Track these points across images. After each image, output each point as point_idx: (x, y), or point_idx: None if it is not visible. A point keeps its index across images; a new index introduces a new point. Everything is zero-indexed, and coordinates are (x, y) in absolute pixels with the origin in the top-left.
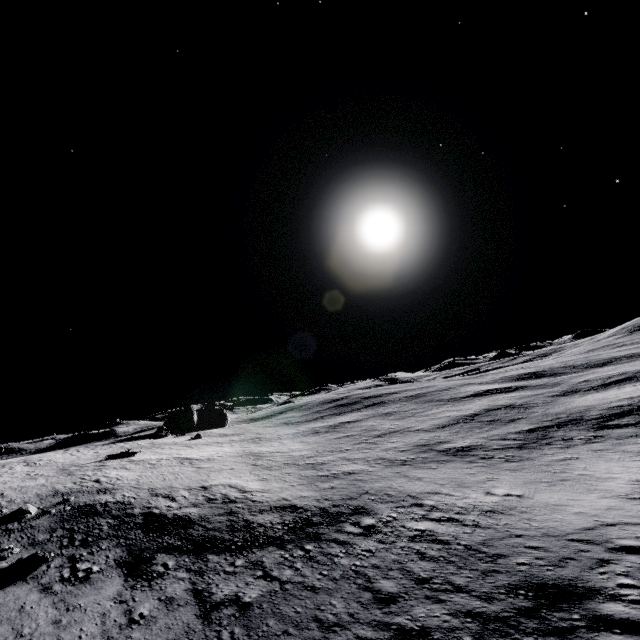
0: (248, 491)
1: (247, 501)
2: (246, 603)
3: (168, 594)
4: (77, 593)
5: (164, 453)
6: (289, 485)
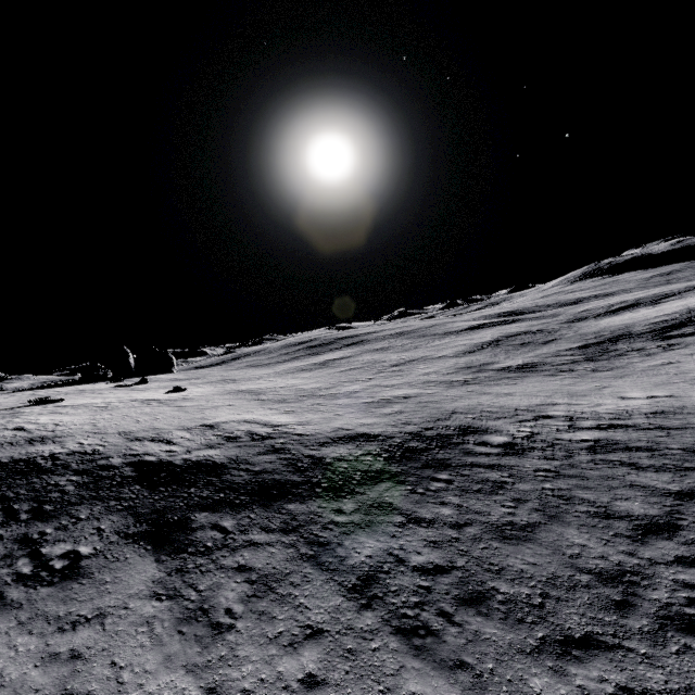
0: (279, 425)
1: (289, 435)
2: (422, 564)
3: (259, 571)
4: (66, 597)
5: (108, 397)
6: (333, 415)
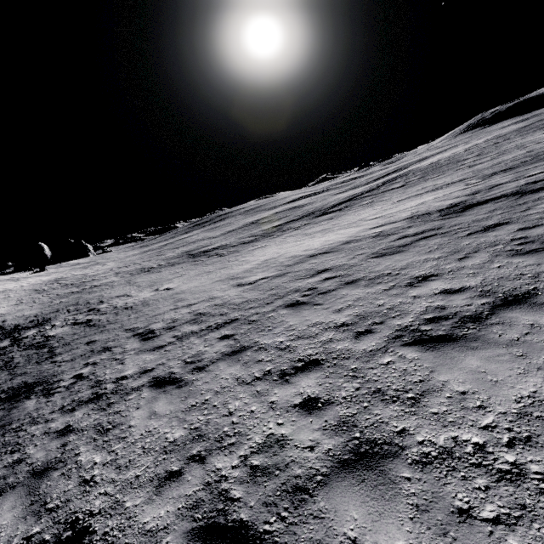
0: None
1: None
2: None
3: None
4: None
5: None
6: (30, 306)
